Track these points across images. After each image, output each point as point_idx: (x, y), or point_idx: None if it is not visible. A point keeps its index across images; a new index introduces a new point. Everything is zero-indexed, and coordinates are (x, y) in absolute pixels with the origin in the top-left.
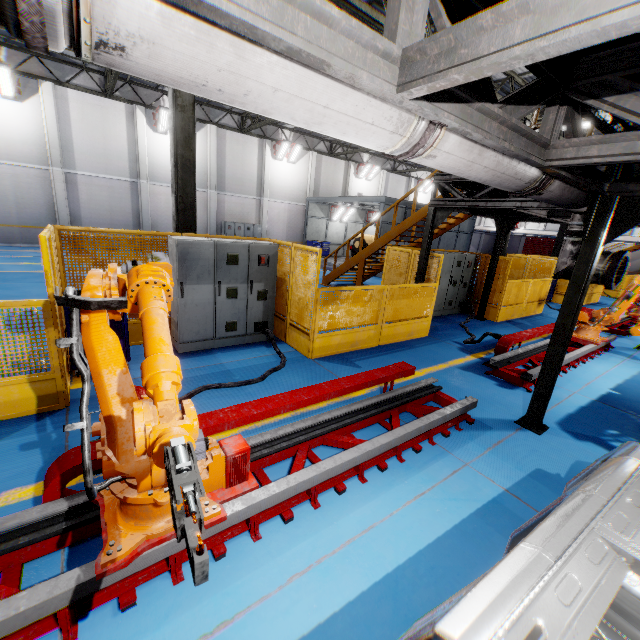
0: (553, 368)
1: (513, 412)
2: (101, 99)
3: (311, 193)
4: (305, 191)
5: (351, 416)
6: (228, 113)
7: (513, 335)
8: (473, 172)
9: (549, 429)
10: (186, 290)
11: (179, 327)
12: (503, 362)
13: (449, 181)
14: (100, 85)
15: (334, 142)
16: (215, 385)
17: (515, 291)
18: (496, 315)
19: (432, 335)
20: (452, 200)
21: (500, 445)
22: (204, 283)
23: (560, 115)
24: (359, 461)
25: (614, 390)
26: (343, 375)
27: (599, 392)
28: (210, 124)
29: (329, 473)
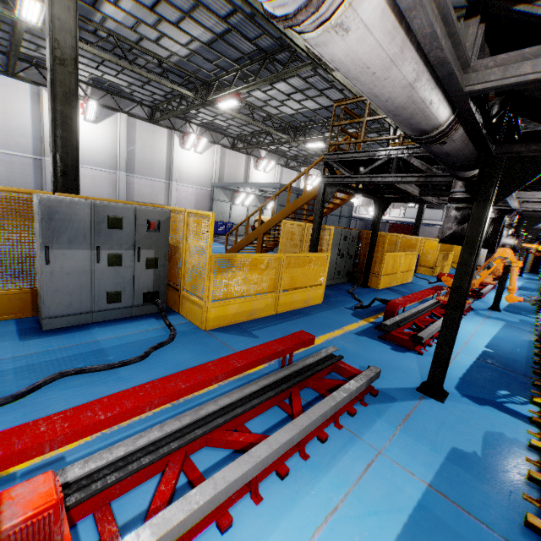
0: (452, 332)
1: (412, 378)
2: (4, 77)
3: (216, 180)
4: (211, 178)
5: (244, 402)
6: (138, 104)
7: (398, 300)
8: (389, 84)
9: (449, 395)
10: (53, 255)
11: (43, 299)
12: (394, 326)
13: (337, 160)
14: (3, 64)
15: (236, 138)
16: (76, 370)
17: (392, 262)
18: (378, 283)
19: (326, 302)
20: (340, 177)
21: (409, 420)
22: (78, 248)
23: (477, 35)
24: (251, 475)
25: (488, 348)
26: (239, 347)
27: (477, 350)
28: (120, 112)
29: (205, 508)
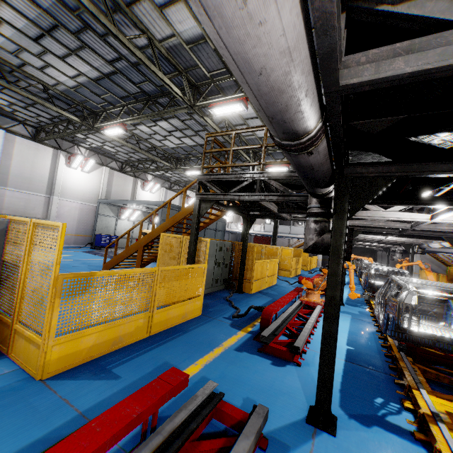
0: (333, 347)
1: (298, 403)
2: None
3: (103, 197)
4: (97, 195)
5: None
6: (21, 123)
7: (271, 306)
8: (265, 37)
9: (338, 419)
10: None
11: None
12: (271, 335)
13: (210, 179)
14: None
15: (125, 163)
16: None
17: (260, 268)
18: (251, 288)
19: (205, 313)
20: (213, 194)
21: None
22: None
23: None
24: None
25: (349, 345)
26: (86, 402)
27: (343, 350)
28: None
29: None
